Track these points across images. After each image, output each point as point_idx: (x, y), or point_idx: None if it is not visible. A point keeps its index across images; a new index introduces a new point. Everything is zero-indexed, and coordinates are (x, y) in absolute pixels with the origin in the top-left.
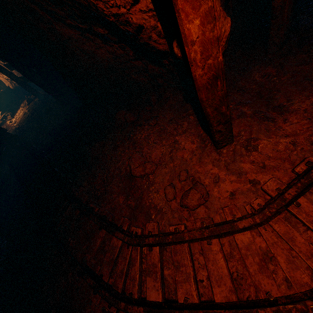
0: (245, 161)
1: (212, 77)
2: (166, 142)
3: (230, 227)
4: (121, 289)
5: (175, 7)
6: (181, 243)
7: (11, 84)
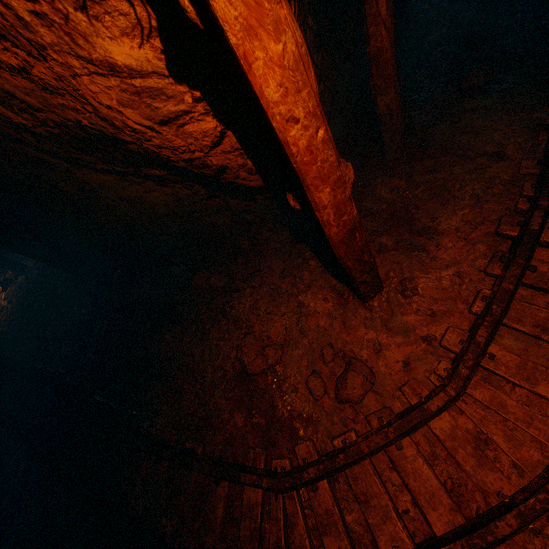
0: (407, 312)
1: (349, 231)
2: (286, 307)
3: (420, 413)
4: None
5: (304, 183)
6: (359, 462)
7: None
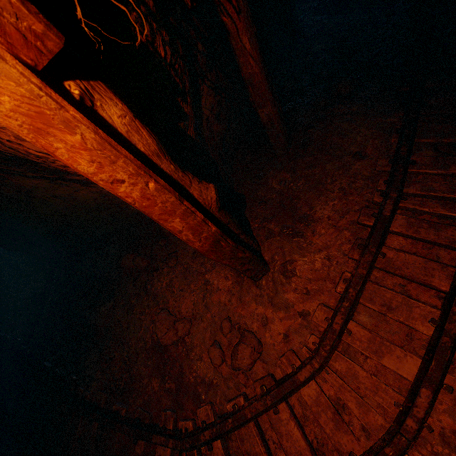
0: (288, 290)
1: (214, 242)
2: (195, 285)
3: (292, 383)
4: None
5: (152, 218)
6: (245, 424)
7: None
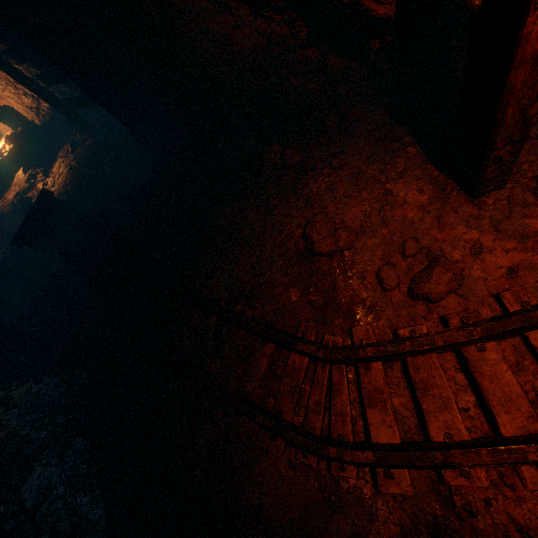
0: (532, 215)
1: None
2: (369, 194)
3: (524, 319)
4: (320, 431)
5: None
6: (425, 353)
7: (36, 117)
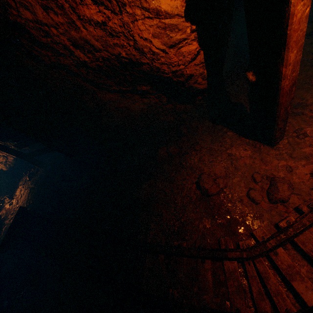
0: (303, 147)
1: (292, 85)
2: (221, 157)
3: None
4: (271, 312)
5: (287, 45)
6: (302, 232)
7: (4, 166)
